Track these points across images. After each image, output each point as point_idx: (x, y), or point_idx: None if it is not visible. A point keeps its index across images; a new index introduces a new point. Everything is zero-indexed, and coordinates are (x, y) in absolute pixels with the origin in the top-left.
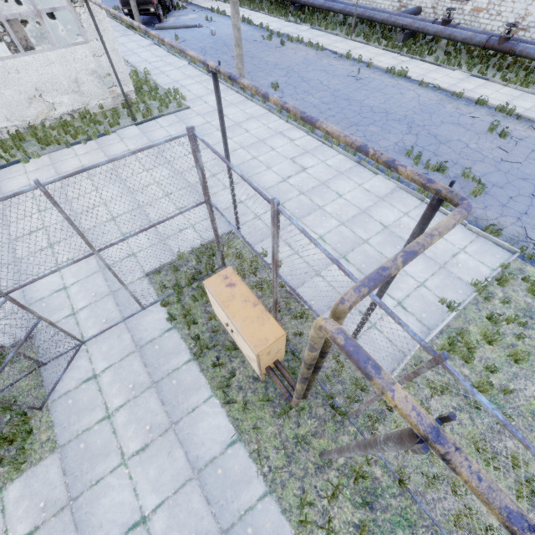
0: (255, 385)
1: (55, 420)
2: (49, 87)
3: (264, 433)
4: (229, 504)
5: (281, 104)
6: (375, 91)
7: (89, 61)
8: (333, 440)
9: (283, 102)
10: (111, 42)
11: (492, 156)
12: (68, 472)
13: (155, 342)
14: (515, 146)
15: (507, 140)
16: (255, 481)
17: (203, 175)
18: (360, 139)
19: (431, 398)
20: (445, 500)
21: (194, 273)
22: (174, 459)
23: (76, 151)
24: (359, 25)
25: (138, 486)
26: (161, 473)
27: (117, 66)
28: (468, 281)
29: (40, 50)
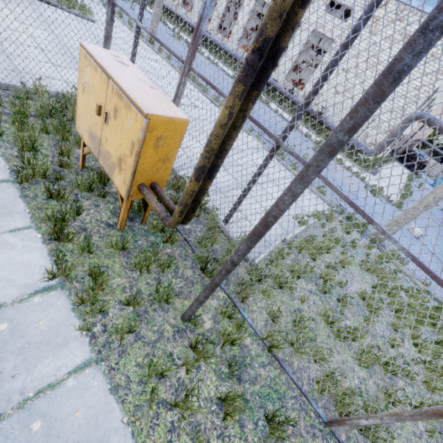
0: (107, 231)
1: None
2: None
3: (107, 284)
4: (4, 380)
5: None
6: None
7: None
8: None
9: None
10: None
11: None
12: None
13: None
14: None
15: None
16: (73, 345)
17: None
18: None
19: (294, 278)
20: (309, 369)
21: (54, 103)
22: None
23: None
24: None
25: None
26: None
27: None
28: (310, 213)
29: None
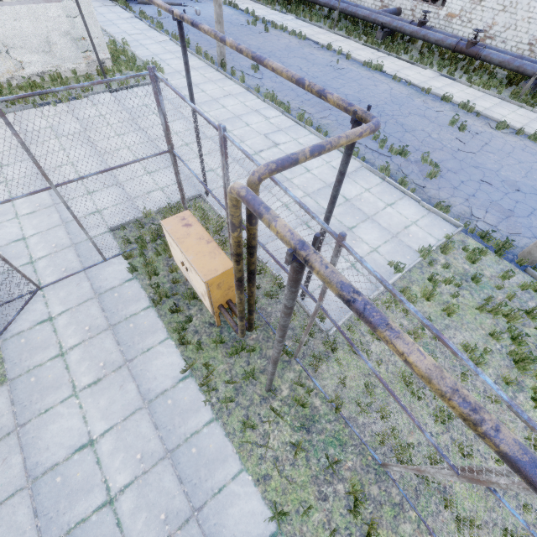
0: (210, 330)
1: (6, 357)
2: (17, 44)
3: (215, 370)
4: (176, 429)
5: (235, 46)
6: (351, 81)
7: (61, 21)
8: (280, 376)
9: (238, 44)
10: (87, 3)
11: (451, 146)
12: (16, 402)
13: (115, 290)
14: (471, 139)
15: (466, 133)
16: (203, 410)
17: (166, 122)
18: (333, 122)
19: (371, 342)
20: (374, 424)
21: (158, 229)
22: (125, 391)
23: (44, 112)
24: (343, 20)
25: (88, 414)
26: (112, 403)
27: (92, 30)
28: (416, 249)
29: (8, 3)
